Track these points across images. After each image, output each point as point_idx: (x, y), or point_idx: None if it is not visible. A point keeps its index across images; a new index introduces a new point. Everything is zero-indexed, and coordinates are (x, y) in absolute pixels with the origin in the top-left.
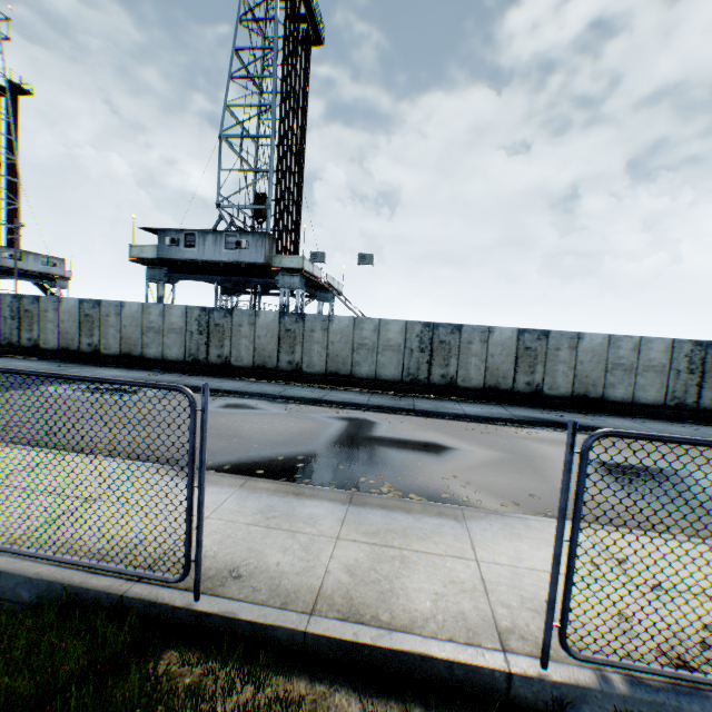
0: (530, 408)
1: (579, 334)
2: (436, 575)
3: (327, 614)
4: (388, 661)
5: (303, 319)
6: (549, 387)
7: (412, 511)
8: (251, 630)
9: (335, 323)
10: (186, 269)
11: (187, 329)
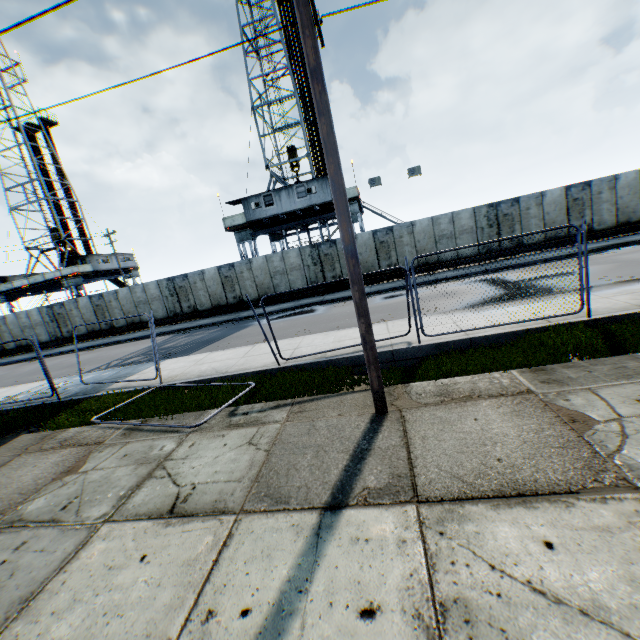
0: (587, 244)
1: (614, 176)
2: None
3: None
4: None
5: (391, 231)
6: (596, 224)
7: (618, 285)
8: (624, 318)
9: (417, 226)
10: (261, 226)
11: (304, 265)
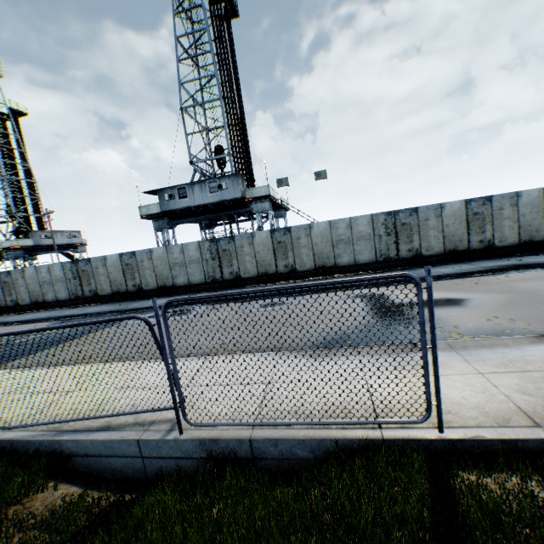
0: (487, 260)
1: (516, 193)
2: None
3: None
4: None
5: (289, 231)
6: (498, 240)
7: (507, 345)
8: (502, 446)
9: (315, 228)
10: (180, 216)
11: (202, 259)
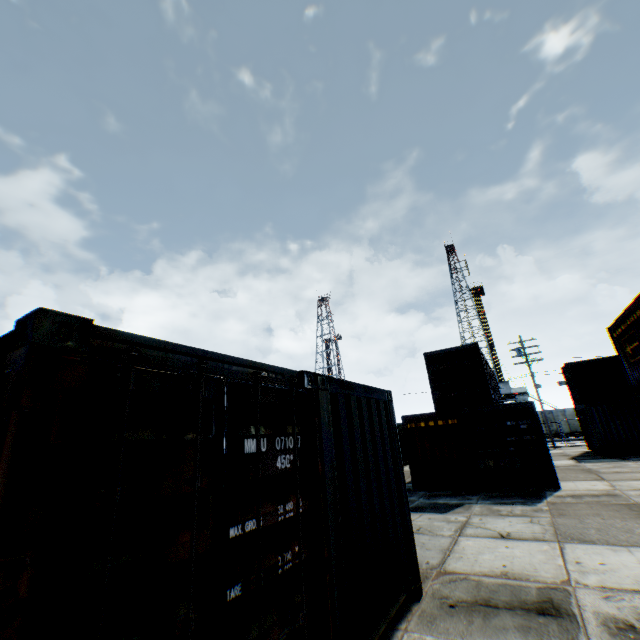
0: None
1: None
2: None
3: None
4: None
5: (550, 412)
6: None
7: None
8: None
9: (566, 411)
10: None
11: None
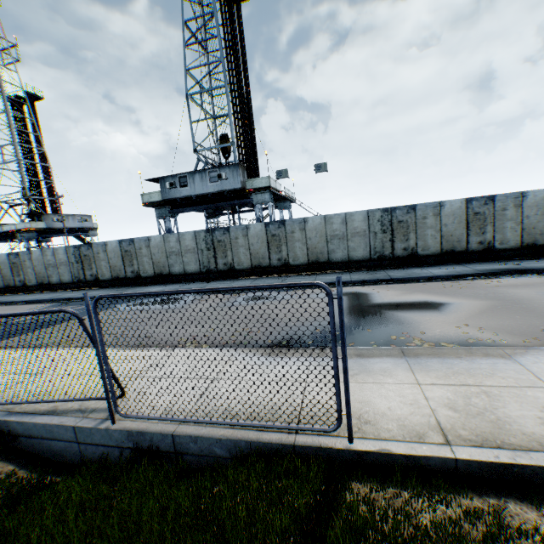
0: (485, 263)
1: (522, 193)
2: (526, 404)
3: (462, 444)
4: (537, 476)
5: (283, 225)
6: (499, 243)
7: (459, 356)
8: (407, 461)
9: (309, 223)
10: (182, 205)
11: (198, 248)
